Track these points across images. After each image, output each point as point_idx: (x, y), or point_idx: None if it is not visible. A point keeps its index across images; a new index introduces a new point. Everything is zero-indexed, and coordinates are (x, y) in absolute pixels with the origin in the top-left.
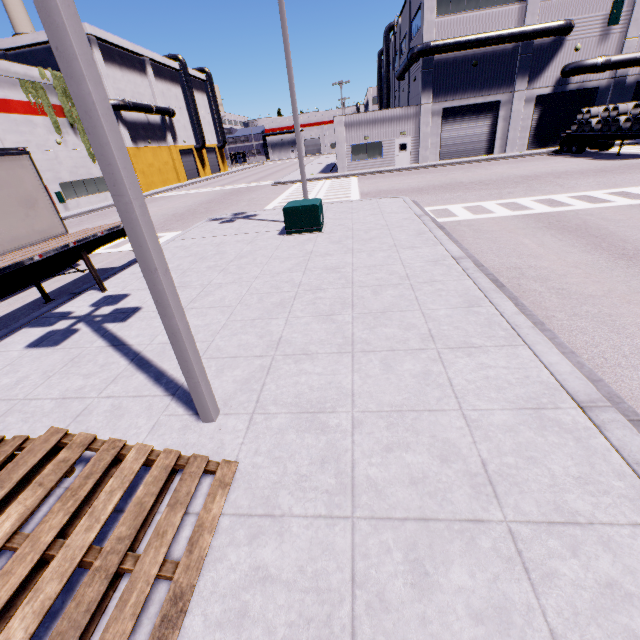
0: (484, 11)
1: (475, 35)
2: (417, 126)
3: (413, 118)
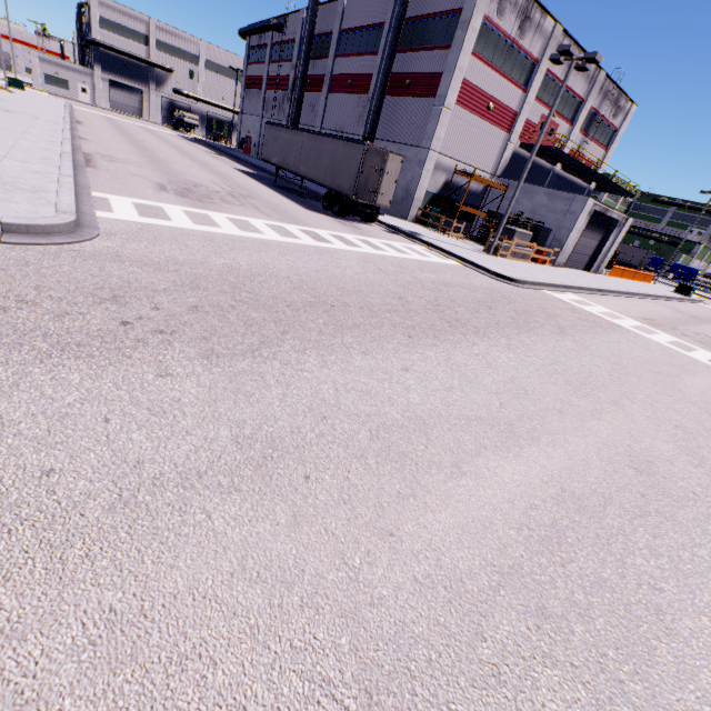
0: (128, 40)
1: (123, 50)
2: (94, 82)
3: (90, 76)
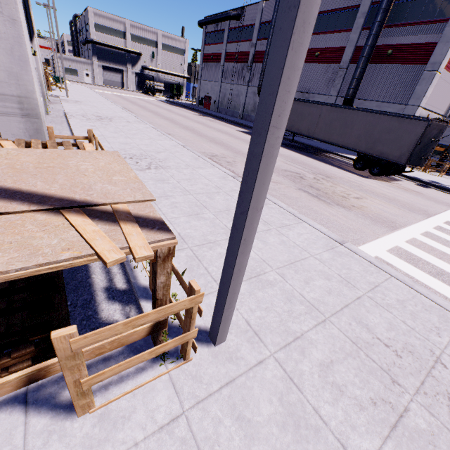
0: (113, 37)
1: (110, 44)
2: (93, 68)
3: (91, 65)
